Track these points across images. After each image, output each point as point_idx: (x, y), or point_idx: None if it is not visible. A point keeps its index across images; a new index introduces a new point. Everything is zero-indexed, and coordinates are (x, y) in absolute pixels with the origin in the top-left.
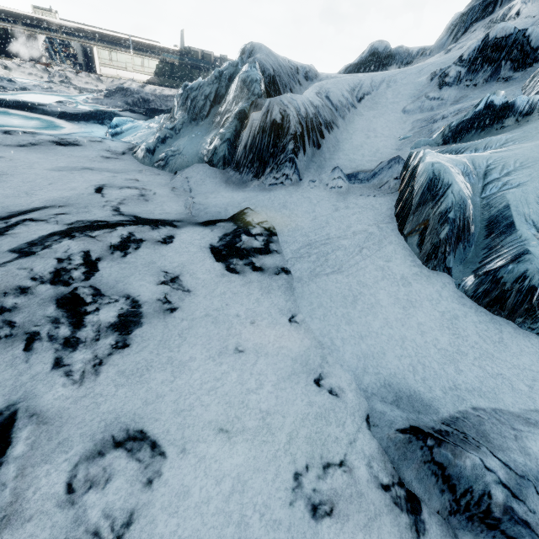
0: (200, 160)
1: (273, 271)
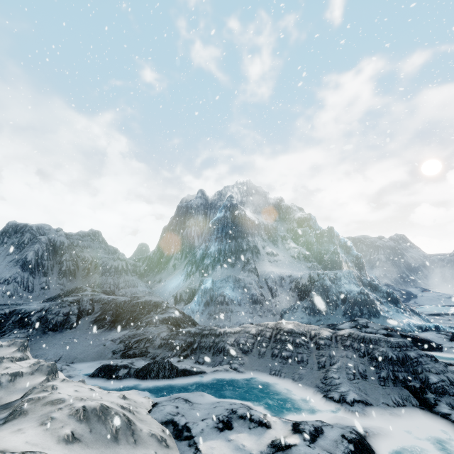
0: None
1: None
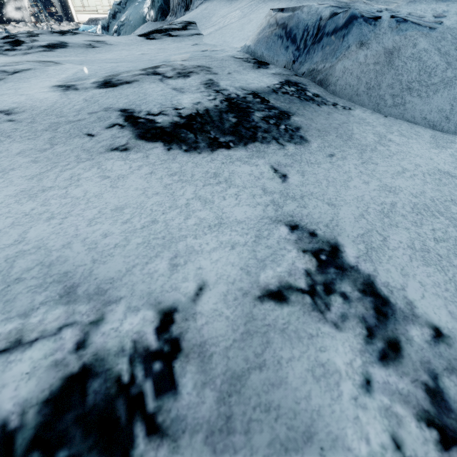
0: (144, 20)
1: (187, 35)
